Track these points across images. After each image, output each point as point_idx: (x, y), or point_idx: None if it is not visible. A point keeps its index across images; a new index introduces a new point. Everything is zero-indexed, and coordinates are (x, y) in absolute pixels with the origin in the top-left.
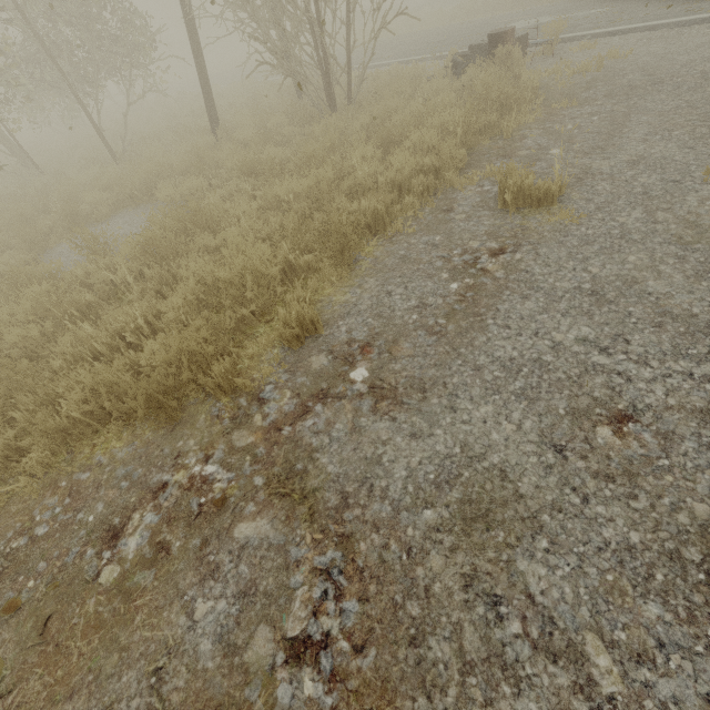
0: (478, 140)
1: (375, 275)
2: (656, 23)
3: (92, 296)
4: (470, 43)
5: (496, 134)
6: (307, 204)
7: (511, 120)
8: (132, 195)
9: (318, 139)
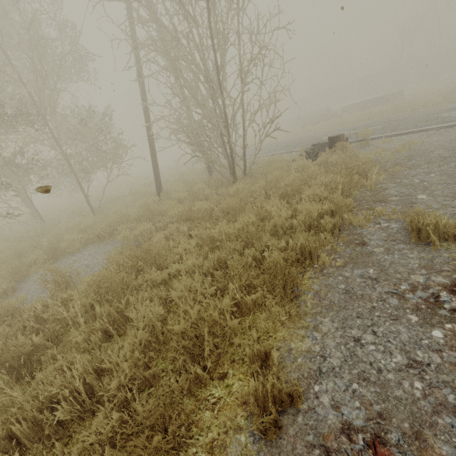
0: (350, 191)
1: (327, 314)
2: (426, 128)
3: (39, 338)
4: (307, 145)
5: (359, 188)
6: (238, 242)
7: (373, 178)
8: (99, 235)
9: (231, 195)
